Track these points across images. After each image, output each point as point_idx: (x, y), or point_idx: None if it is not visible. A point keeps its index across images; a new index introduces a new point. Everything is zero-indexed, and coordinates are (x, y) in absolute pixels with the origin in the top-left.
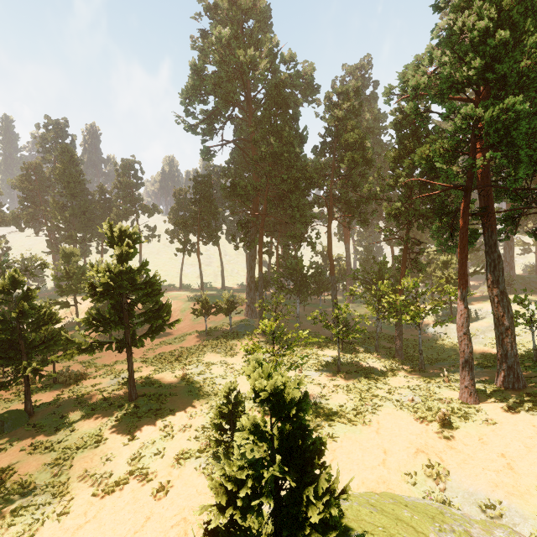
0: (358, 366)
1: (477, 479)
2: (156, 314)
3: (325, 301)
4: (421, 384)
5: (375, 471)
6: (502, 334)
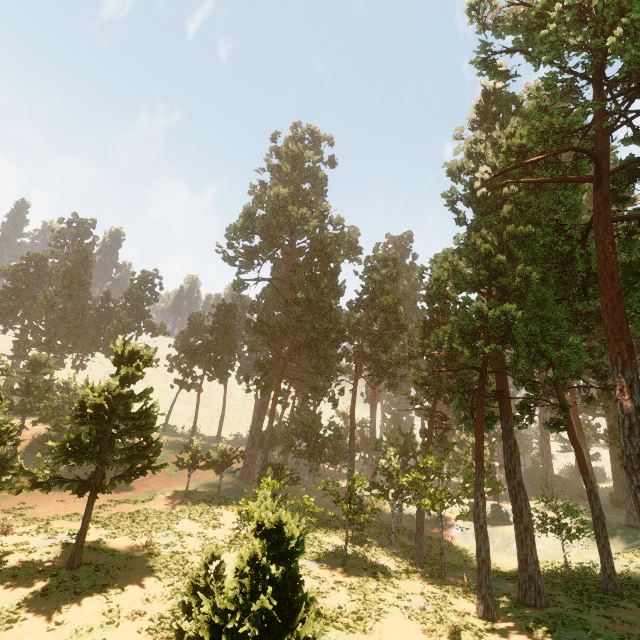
0: (368, 561)
1: None
2: (142, 452)
3: (340, 475)
4: (437, 592)
5: None
6: (521, 533)
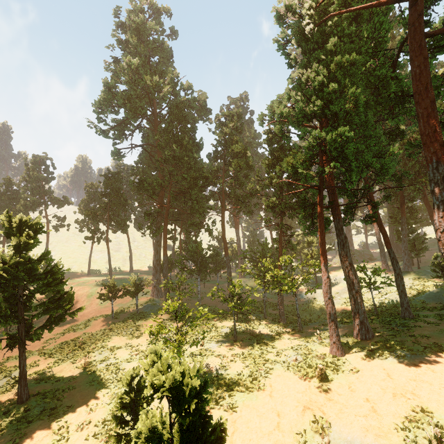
0: (251, 333)
1: (352, 427)
2: (56, 303)
3: (221, 278)
4: (301, 344)
5: (271, 436)
6: (353, 296)
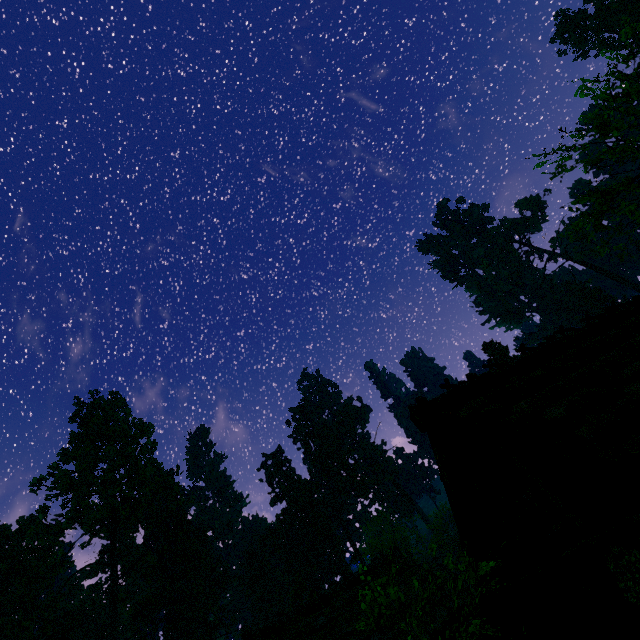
0: None
1: None
2: None
3: None
4: None
5: None
6: None
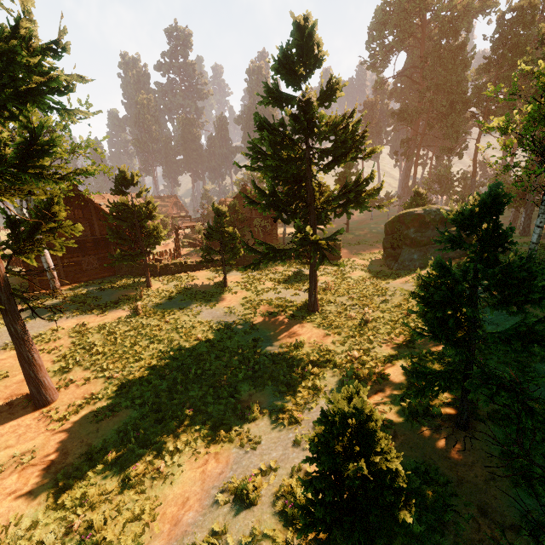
0: None
1: None
2: None
3: None
4: None
5: None
6: None
